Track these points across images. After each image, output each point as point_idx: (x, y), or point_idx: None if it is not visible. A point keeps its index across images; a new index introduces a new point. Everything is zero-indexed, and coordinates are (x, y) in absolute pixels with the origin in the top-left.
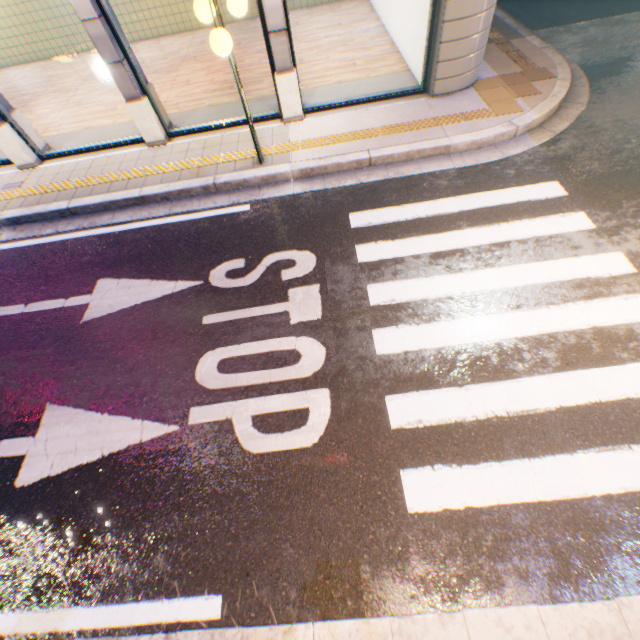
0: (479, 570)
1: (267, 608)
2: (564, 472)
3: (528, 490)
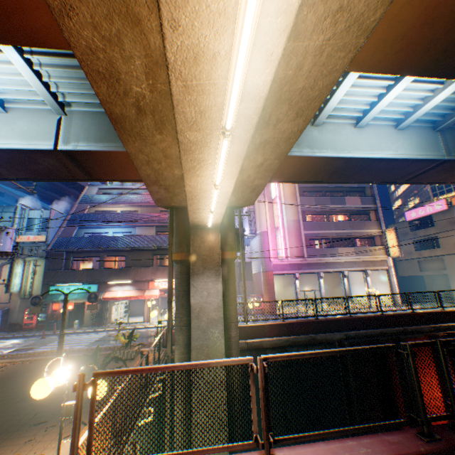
0: None
1: None
2: None
3: None
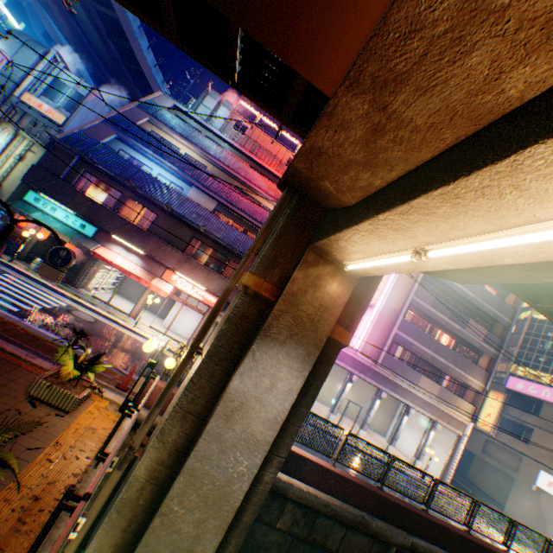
0: None
1: None
2: None
3: None
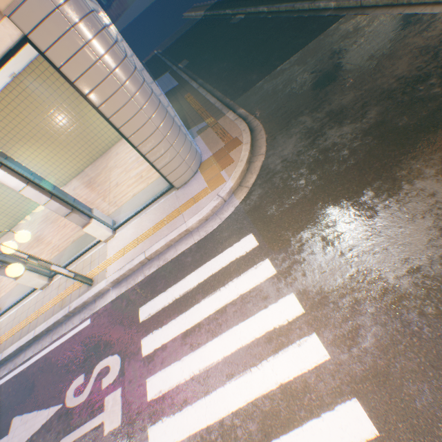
0: None
1: None
2: None
3: None
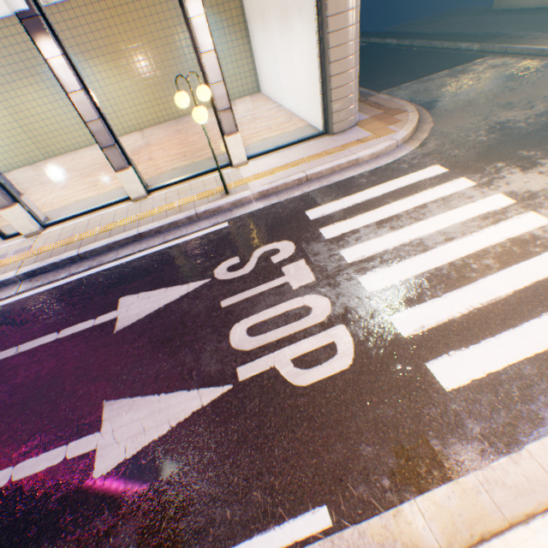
0: (520, 414)
1: (369, 502)
2: (541, 330)
3: (523, 349)
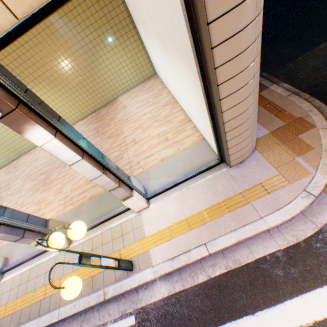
0: None
1: None
2: None
3: None
